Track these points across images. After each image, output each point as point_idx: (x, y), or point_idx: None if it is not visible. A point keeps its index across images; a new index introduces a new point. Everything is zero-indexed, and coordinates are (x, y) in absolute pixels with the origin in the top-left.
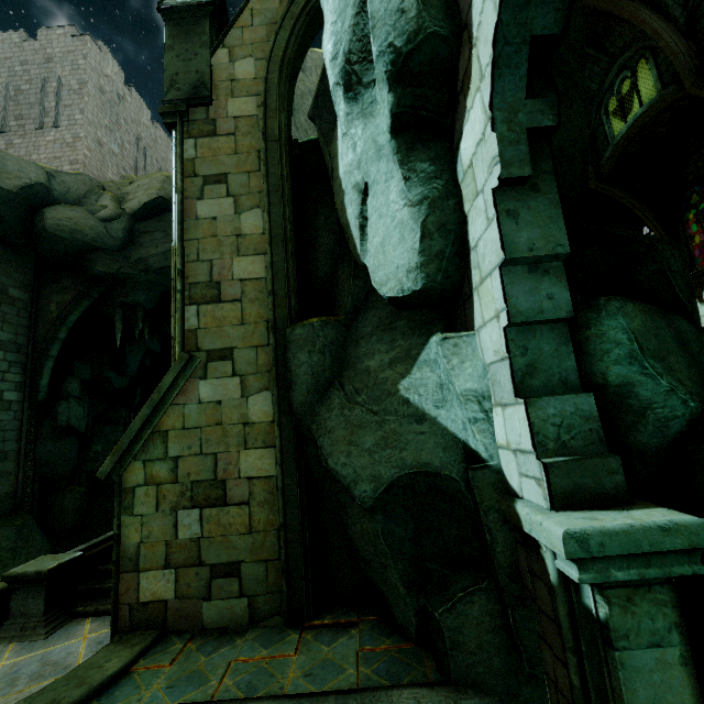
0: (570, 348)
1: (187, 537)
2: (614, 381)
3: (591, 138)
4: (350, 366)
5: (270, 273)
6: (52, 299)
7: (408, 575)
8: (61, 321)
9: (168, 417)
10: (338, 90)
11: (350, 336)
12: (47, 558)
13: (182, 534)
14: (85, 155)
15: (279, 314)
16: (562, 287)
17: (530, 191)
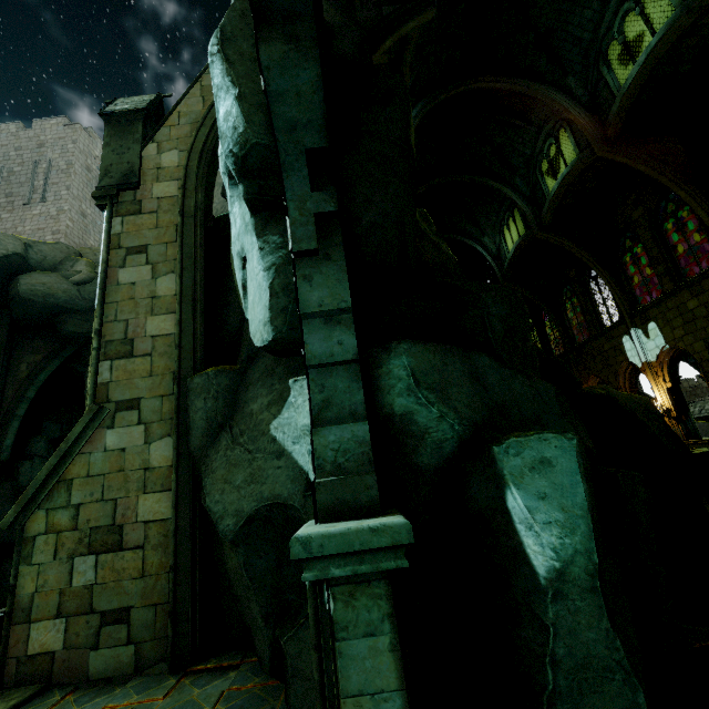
0: (360, 384)
1: (81, 584)
2: (399, 410)
3: (531, 194)
4: (239, 410)
5: (177, 329)
6: (23, 360)
7: (268, 607)
8: (30, 381)
9: (75, 466)
10: (225, 178)
11: (243, 382)
12: None
13: (76, 581)
14: (67, 226)
15: (185, 365)
16: (351, 334)
17: (323, 260)
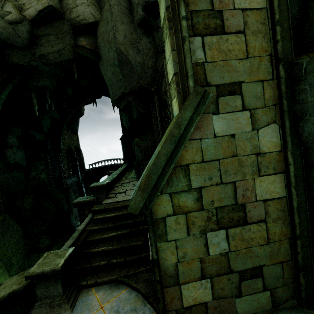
0: None
1: (217, 253)
2: None
3: None
4: None
5: (276, 0)
6: None
7: None
8: None
9: (187, 152)
10: None
11: None
12: (51, 255)
13: (212, 251)
14: None
15: (284, 46)
16: None
17: None
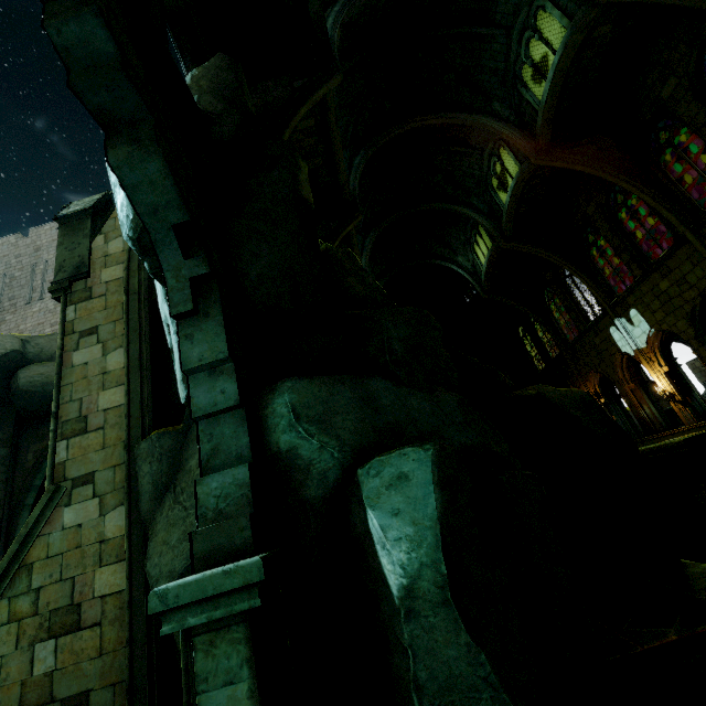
0: (246, 427)
1: (42, 672)
2: (284, 447)
3: (489, 209)
4: (182, 469)
5: (126, 399)
6: (29, 449)
7: None
8: (36, 469)
9: (35, 549)
10: None
11: (186, 440)
12: None
13: (37, 669)
14: None
15: (134, 432)
16: (232, 382)
17: (203, 318)
